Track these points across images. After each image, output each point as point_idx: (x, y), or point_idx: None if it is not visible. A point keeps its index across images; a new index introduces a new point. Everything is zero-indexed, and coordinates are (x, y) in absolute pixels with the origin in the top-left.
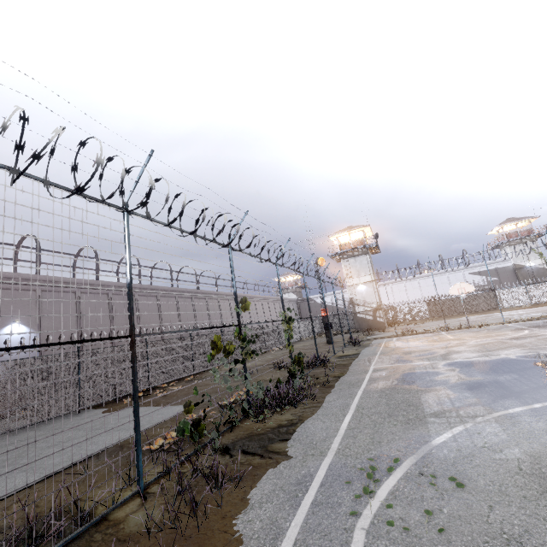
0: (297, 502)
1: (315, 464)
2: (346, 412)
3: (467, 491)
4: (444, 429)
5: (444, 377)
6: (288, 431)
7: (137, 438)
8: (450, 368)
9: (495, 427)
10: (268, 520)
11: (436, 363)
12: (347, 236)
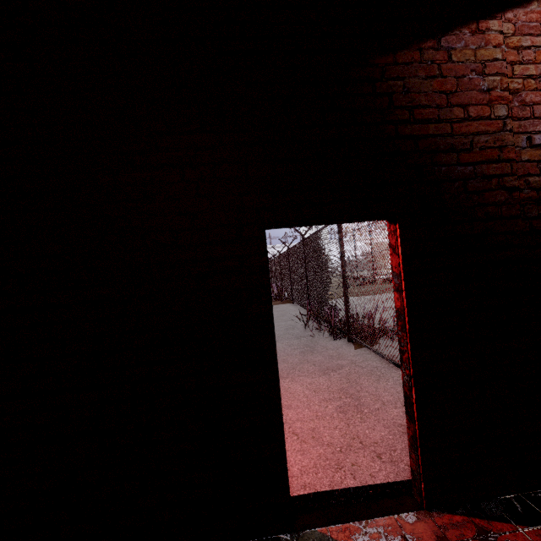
0: None
1: None
2: None
3: None
4: None
5: None
6: None
7: None
8: None
9: None
10: None
11: None
12: None
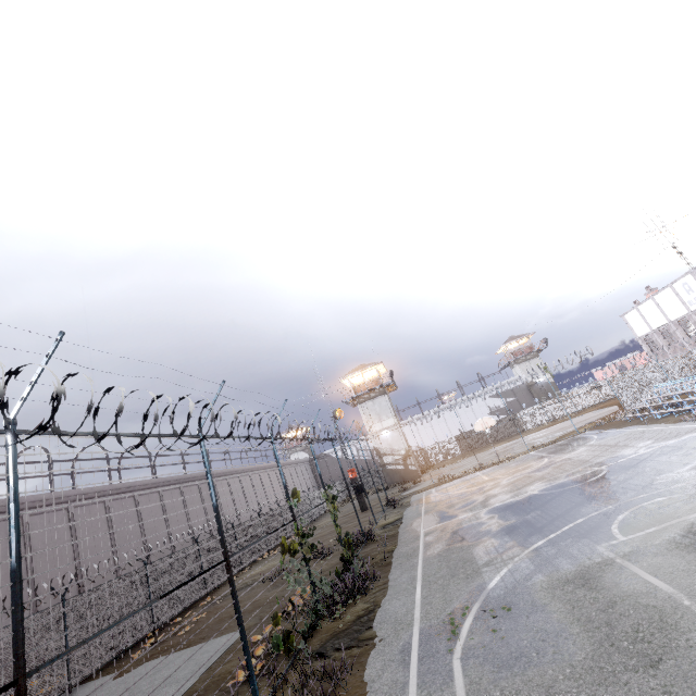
0: (406, 663)
1: (408, 634)
2: (415, 584)
3: (514, 612)
4: (494, 574)
5: (487, 526)
6: (370, 618)
7: (248, 660)
8: (491, 516)
9: (527, 562)
10: (392, 682)
11: (478, 513)
12: (360, 376)
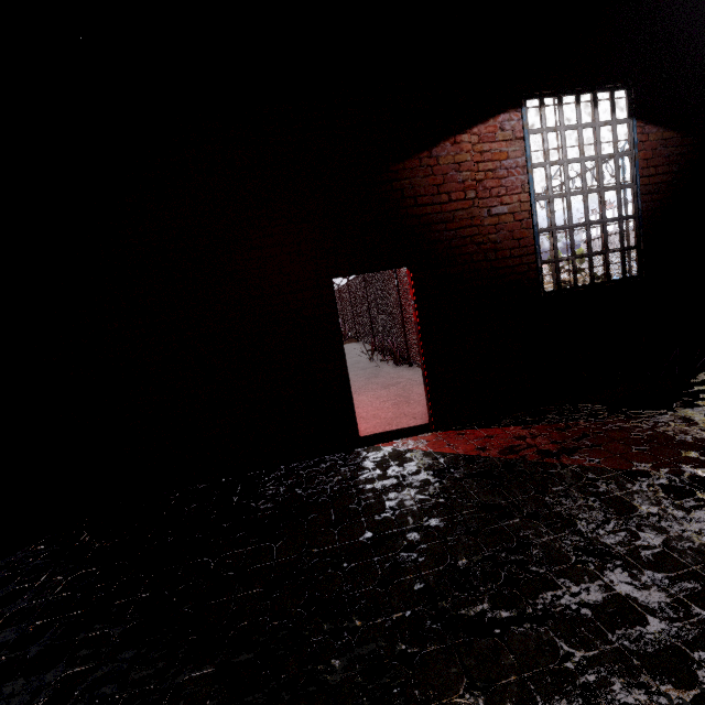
0: None
1: None
2: None
3: None
4: None
5: None
6: None
7: None
8: None
9: None
10: None
11: None
12: None
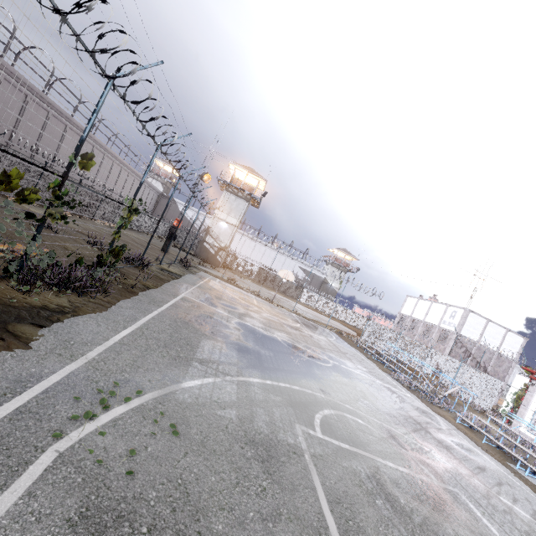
0: None
1: (55, 366)
2: (129, 325)
3: (179, 435)
4: (199, 376)
5: (229, 332)
6: (51, 317)
7: None
8: (238, 328)
9: (233, 389)
10: None
11: (232, 318)
12: (244, 174)
